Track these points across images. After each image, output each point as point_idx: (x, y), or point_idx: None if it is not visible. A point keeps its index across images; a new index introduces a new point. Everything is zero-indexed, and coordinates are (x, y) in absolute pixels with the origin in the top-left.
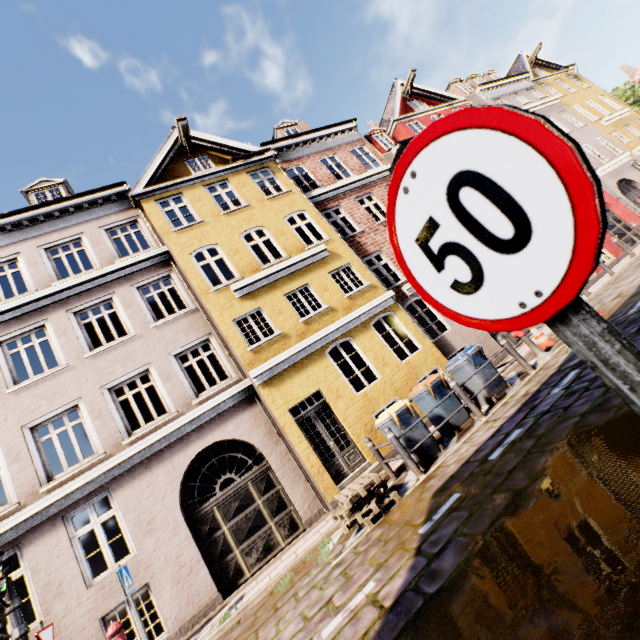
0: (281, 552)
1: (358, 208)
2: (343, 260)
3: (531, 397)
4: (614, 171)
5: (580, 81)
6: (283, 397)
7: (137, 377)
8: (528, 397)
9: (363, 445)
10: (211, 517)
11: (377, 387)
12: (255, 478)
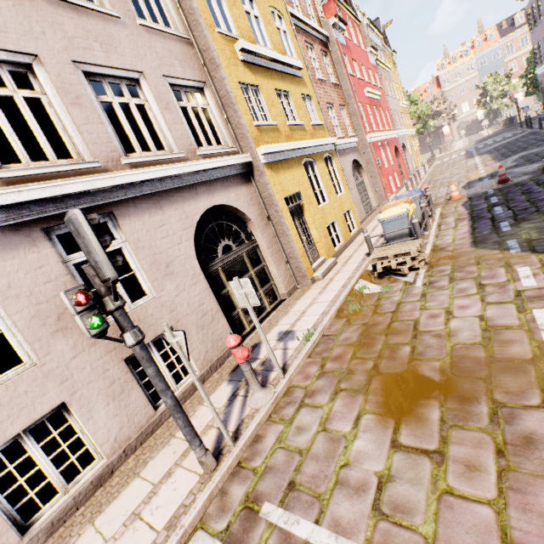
0: (275, 312)
1: (307, 52)
2: (308, 90)
3: (473, 218)
4: (402, 136)
5: (394, 67)
6: (280, 185)
7: (122, 82)
8: (469, 218)
9: (323, 245)
10: (217, 276)
11: (328, 207)
12: (248, 251)
